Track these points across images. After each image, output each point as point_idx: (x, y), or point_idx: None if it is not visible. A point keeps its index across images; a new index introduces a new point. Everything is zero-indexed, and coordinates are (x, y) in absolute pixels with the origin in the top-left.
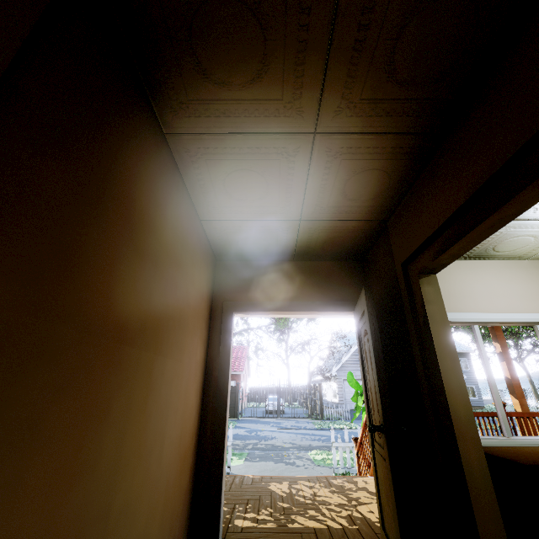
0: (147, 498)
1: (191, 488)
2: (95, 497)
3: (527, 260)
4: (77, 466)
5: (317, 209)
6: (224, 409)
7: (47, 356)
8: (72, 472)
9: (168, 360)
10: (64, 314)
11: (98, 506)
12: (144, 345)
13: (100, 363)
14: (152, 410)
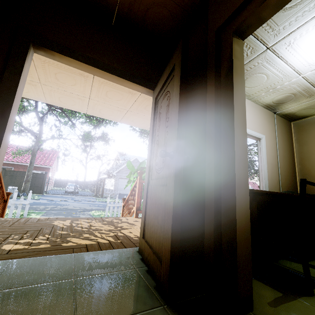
0: None
1: None
2: None
3: (250, 100)
4: None
5: None
6: None
7: None
8: None
9: None
10: None
11: None
12: None
13: None
14: None
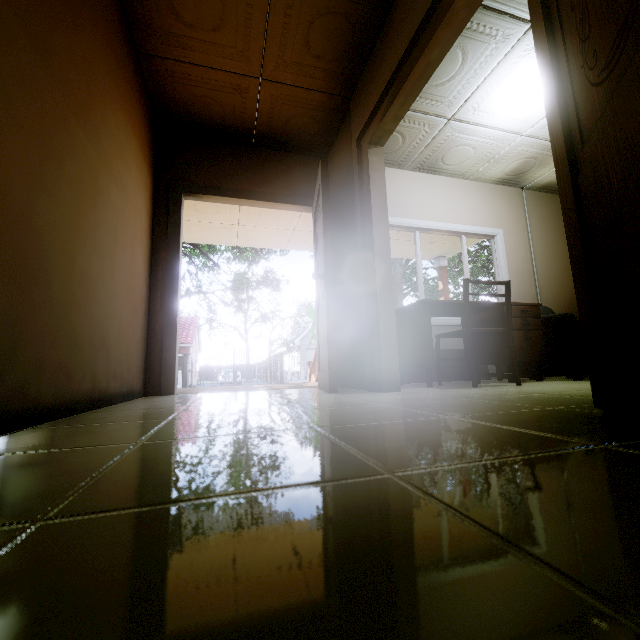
0: (104, 297)
1: (144, 348)
2: (61, 231)
3: (468, 180)
4: (43, 181)
5: (280, 64)
6: (175, 287)
7: (5, 33)
8: (39, 180)
9: (112, 184)
10: (12, 3)
11: (64, 242)
12: (88, 136)
13: (50, 101)
14: (102, 218)
